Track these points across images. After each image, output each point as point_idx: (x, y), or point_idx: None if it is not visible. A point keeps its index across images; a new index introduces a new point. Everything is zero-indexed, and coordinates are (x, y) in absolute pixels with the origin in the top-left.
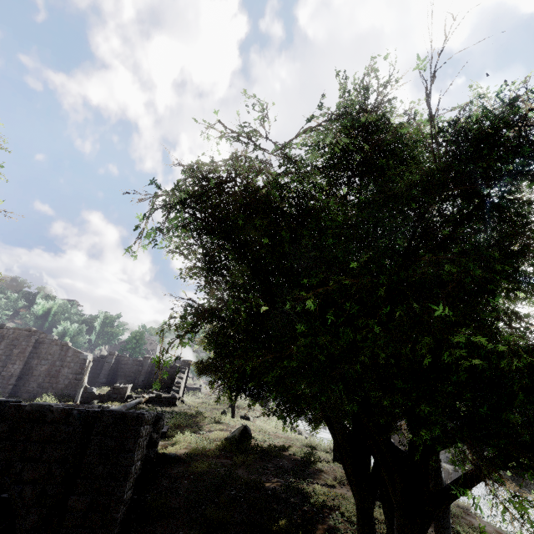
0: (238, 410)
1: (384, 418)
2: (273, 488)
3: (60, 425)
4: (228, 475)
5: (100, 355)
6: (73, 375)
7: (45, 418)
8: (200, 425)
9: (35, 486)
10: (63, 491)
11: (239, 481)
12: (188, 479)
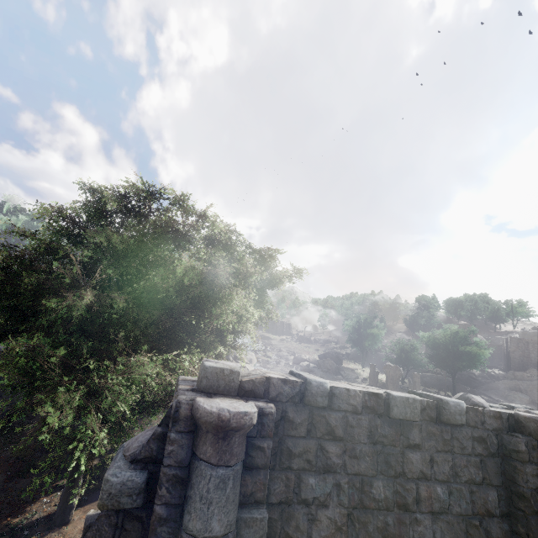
0: None
1: None
2: None
3: None
4: None
5: None
6: None
7: None
8: None
9: None
10: None
11: None
12: None
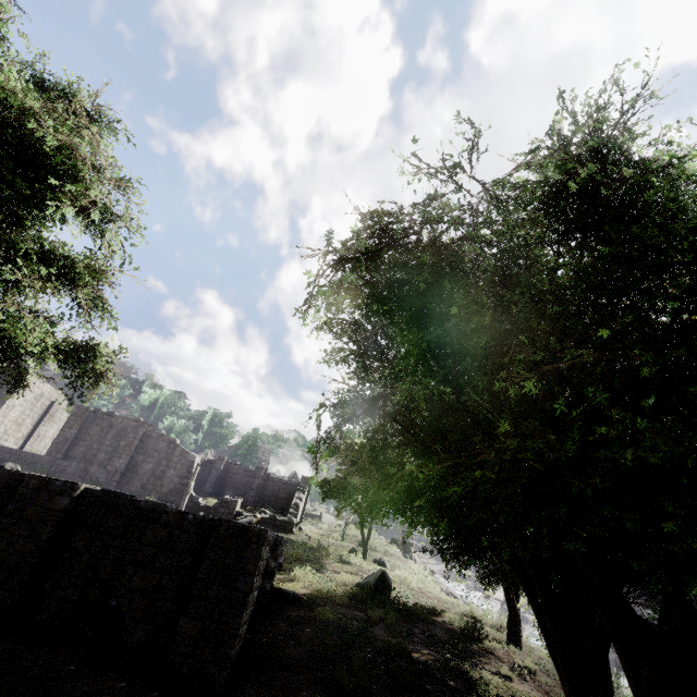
0: (370, 552)
1: (636, 561)
2: (424, 661)
3: (174, 530)
4: (361, 631)
5: (208, 459)
6: (178, 479)
7: (159, 519)
8: (323, 562)
9: (144, 598)
10: (173, 610)
11: (376, 643)
12: (310, 627)
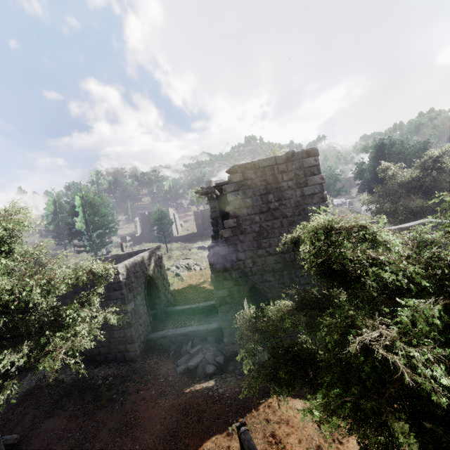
0: None
1: None
2: None
3: None
4: None
5: None
6: None
7: None
8: None
9: None
10: None
11: None
12: None
